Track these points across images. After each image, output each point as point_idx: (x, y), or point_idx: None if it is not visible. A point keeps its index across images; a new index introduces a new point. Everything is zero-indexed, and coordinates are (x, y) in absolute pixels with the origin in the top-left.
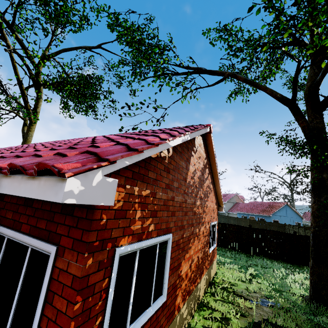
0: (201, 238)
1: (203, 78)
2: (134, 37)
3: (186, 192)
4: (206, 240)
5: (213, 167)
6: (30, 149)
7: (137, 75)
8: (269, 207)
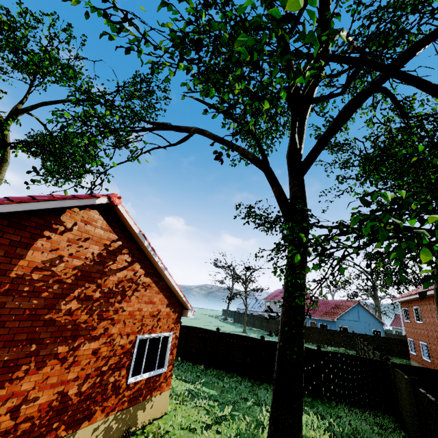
0: (82, 360)
1: (158, 135)
2: (93, 87)
3: (3, 292)
4: (115, 363)
5: (147, 252)
6: None
7: (112, 133)
8: (335, 308)
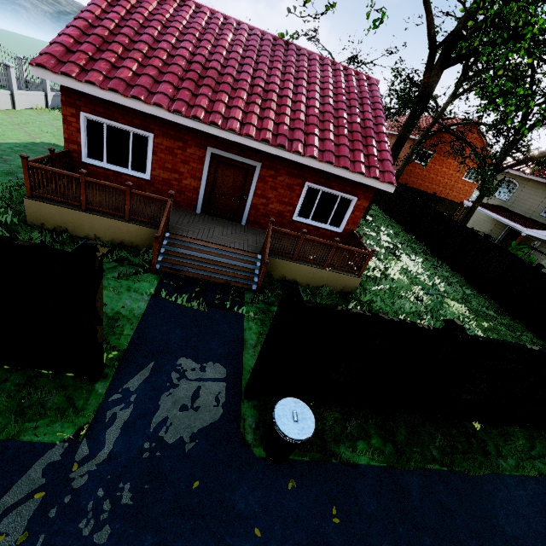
0: None
1: None
2: None
3: None
4: None
5: None
6: (316, 131)
7: None
8: None
